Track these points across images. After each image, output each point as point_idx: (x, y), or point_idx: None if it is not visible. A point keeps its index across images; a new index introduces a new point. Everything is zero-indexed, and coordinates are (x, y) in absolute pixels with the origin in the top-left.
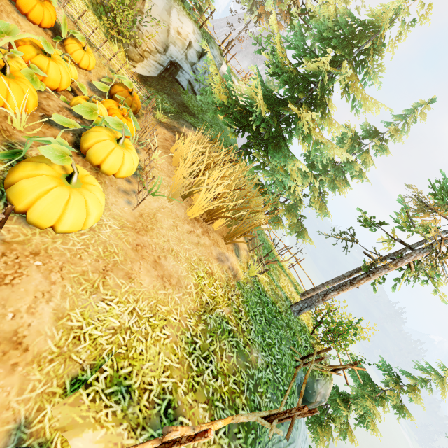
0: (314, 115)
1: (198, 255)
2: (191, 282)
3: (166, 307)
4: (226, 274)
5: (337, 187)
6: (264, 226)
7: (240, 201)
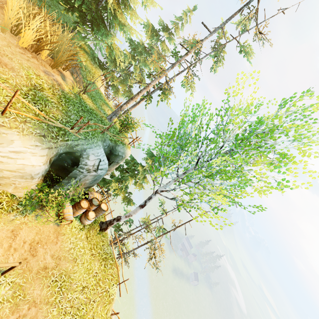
0: (111, 0)
1: (28, 65)
2: (22, 72)
3: (5, 76)
4: (52, 81)
5: (147, 65)
6: (101, 87)
7: (54, 40)
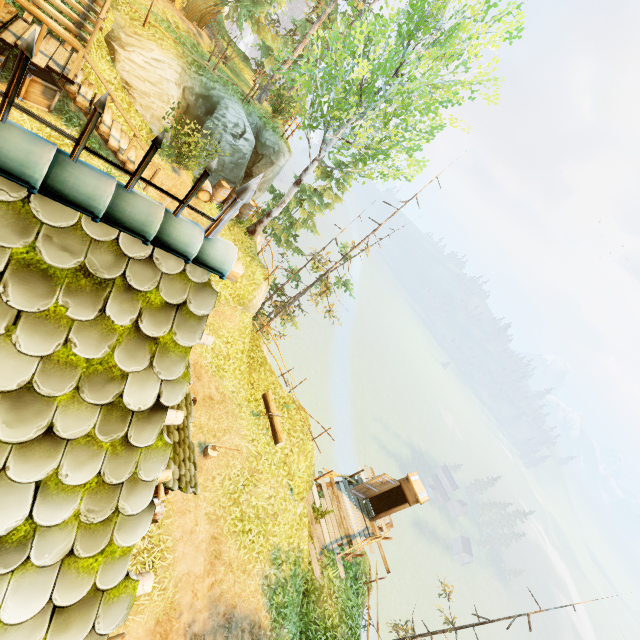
0: None
1: (164, 5)
2: (159, 6)
3: (145, 3)
4: (187, 28)
5: None
6: None
7: None
